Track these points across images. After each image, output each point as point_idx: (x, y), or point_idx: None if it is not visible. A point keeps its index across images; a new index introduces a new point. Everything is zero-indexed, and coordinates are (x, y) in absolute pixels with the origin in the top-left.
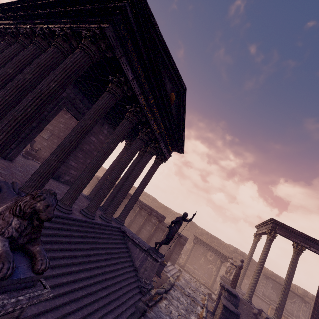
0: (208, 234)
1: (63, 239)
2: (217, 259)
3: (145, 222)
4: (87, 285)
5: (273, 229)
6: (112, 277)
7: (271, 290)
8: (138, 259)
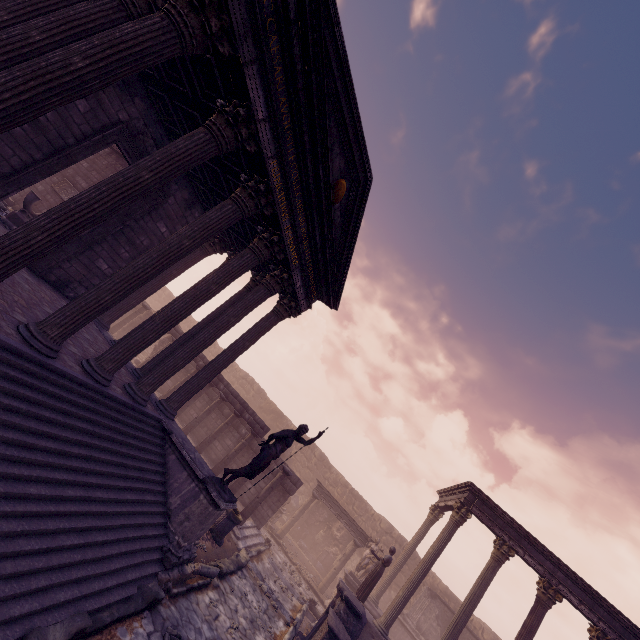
0: (346, 485)
1: (12, 402)
2: (350, 539)
3: (225, 428)
4: (37, 514)
5: (467, 503)
6: (105, 514)
7: (434, 622)
8: (180, 494)
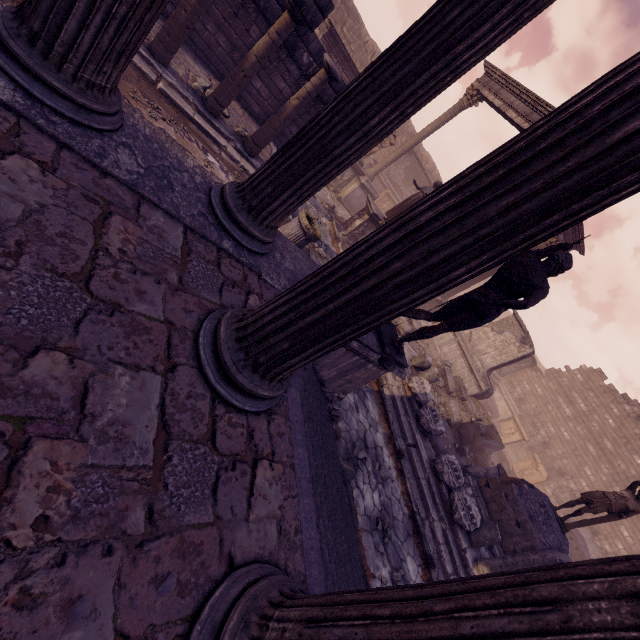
0: None
1: None
2: None
3: None
4: None
5: None
6: None
7: (401, 172)
8: (336, 368)
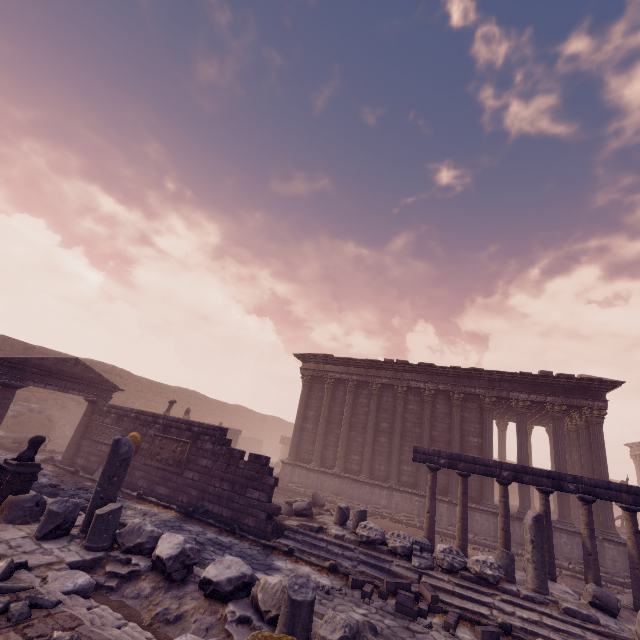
0: None
1: None
2: None
3: None
4: None
5: None
6: None
7: None
8: None
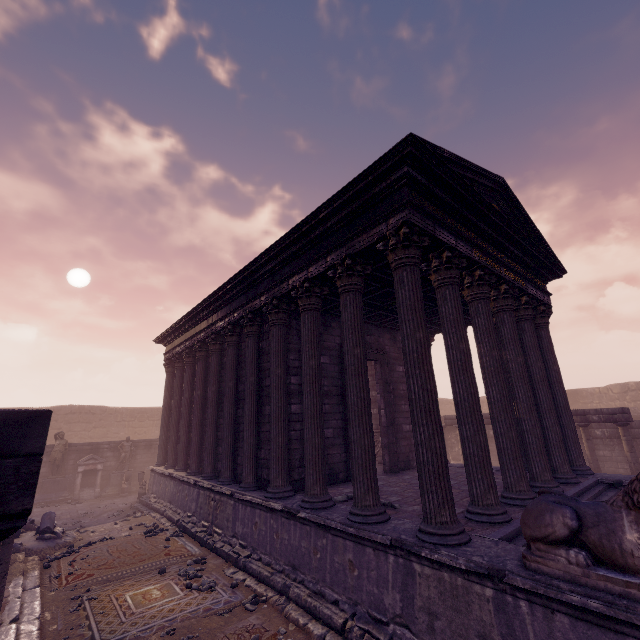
0: None
1: None
2: None
3: (591, 445)
4: None
5: None
6: None
7: None
8: None
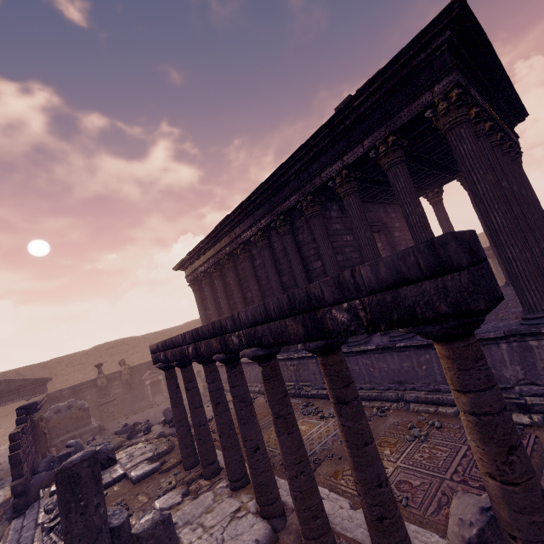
0: None
1: None
2: None
3: None
4: None
5: None
6: None
7: None
8: None
